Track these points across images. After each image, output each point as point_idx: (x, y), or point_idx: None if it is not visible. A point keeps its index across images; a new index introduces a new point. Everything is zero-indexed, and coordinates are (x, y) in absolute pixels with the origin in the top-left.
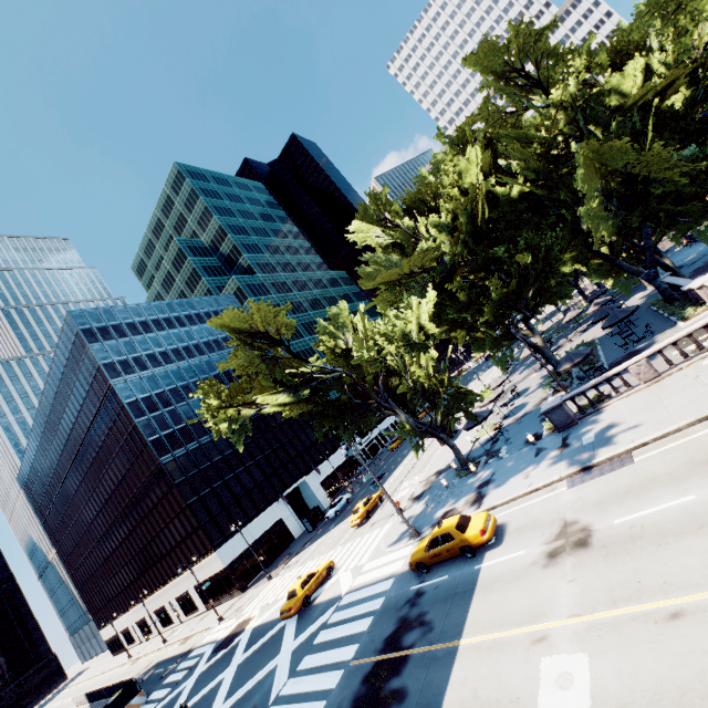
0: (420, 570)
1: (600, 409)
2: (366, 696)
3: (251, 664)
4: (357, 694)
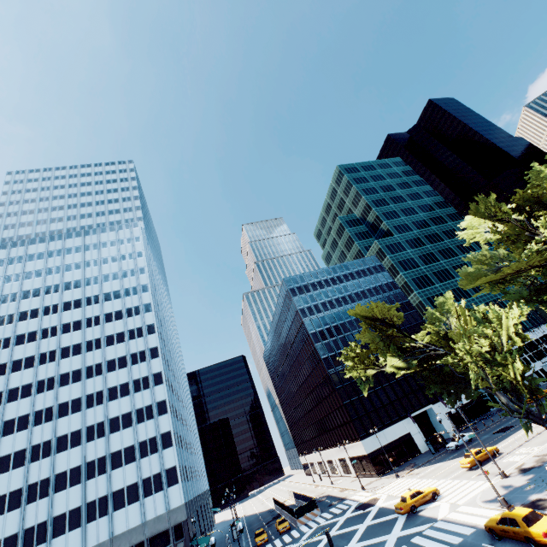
0: (493, 535)
1: None
2: None
3: (374, 529)
4: None
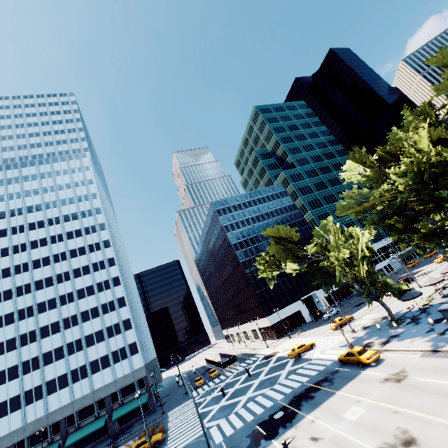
0: (341, 363)
1: None
2: (303, 393)
3: (274, 369)
4: (301, 392)
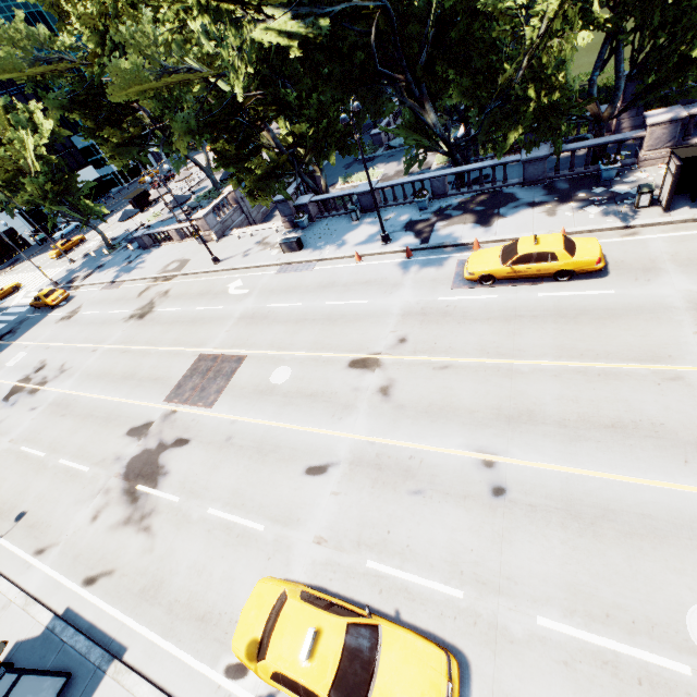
0: (35, 308)
1: (161, 246)
2: None
3: None
4: None
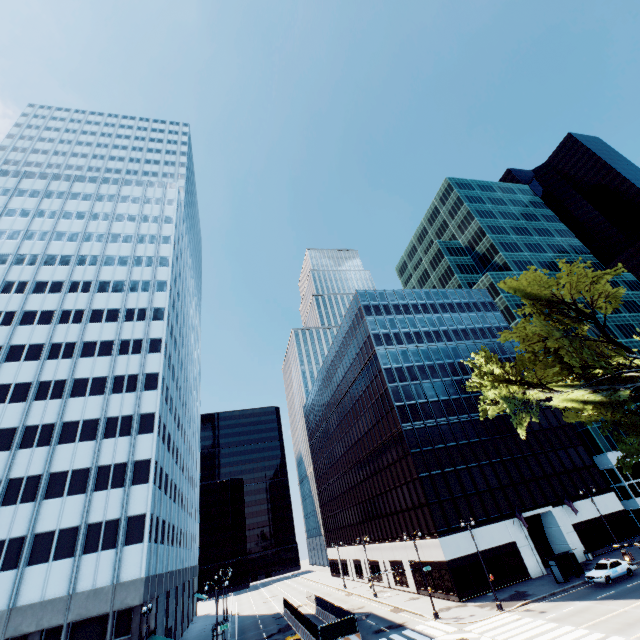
0: None
1: None
2: None
3: None
4: None
